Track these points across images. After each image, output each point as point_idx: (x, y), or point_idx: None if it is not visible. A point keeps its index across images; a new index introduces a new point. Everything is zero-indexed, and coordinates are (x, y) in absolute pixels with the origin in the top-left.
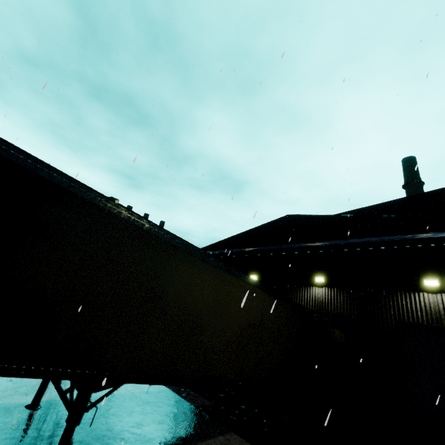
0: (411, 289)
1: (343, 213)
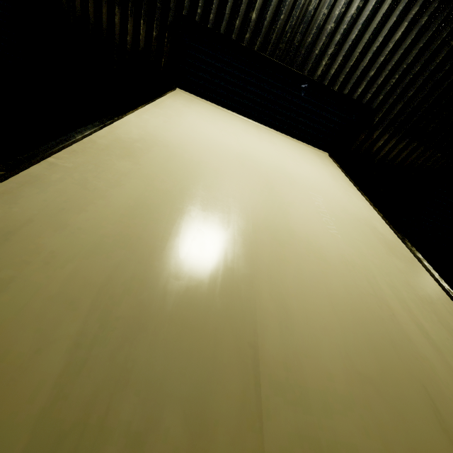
0: None
1: None
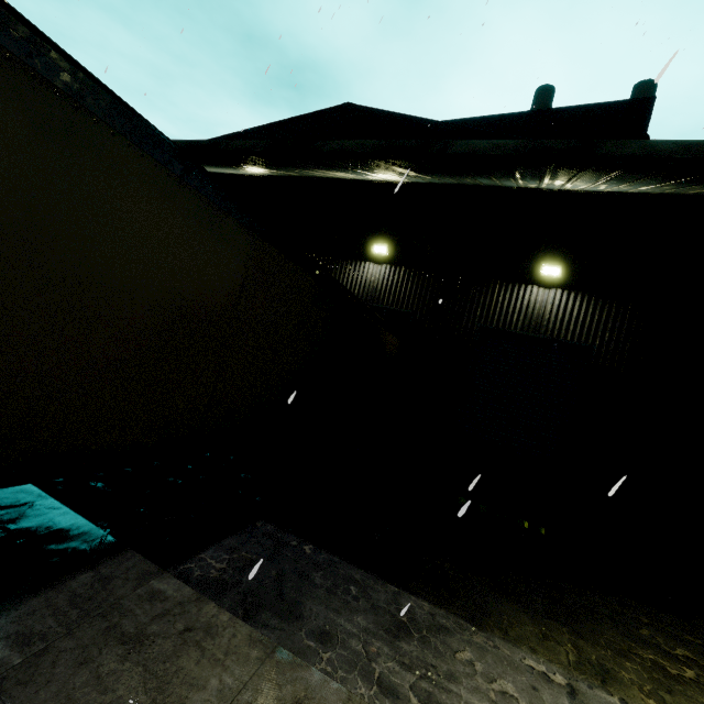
0: (518, 279)
1: (455, 121)
